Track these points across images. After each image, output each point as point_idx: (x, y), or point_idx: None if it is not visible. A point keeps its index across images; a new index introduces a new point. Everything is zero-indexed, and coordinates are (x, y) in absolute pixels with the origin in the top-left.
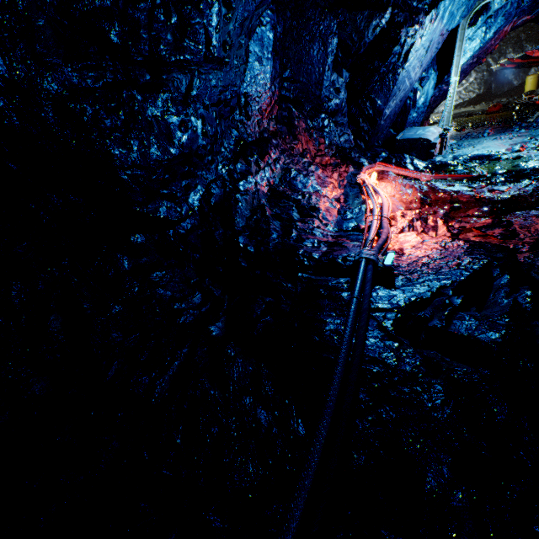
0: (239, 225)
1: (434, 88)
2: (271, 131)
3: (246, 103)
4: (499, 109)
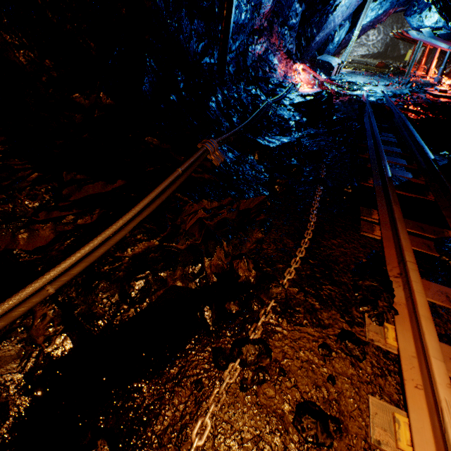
0: (248, 64)
1: (345, 33)
2: (264, 27)
3: (260, 8)
4: (383, 66)
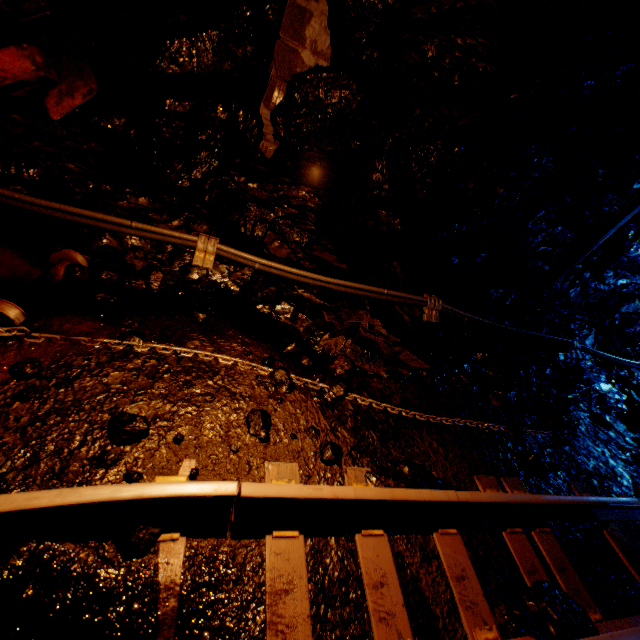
0: (621, 310)
1: None
2: None
3: None
4: None
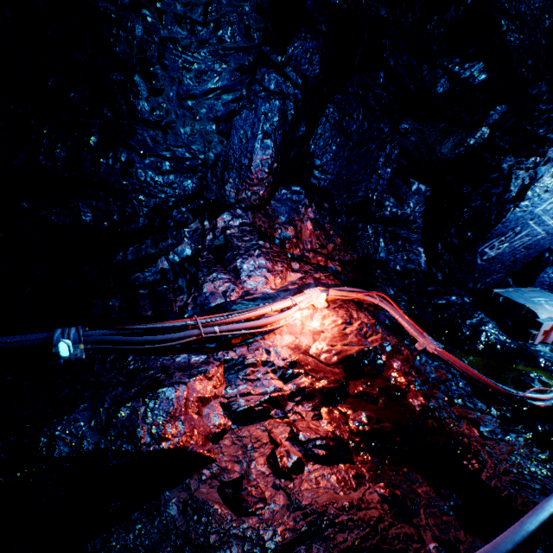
0: (120, 258)
1: None
2: (252, 204)
3: (223, 169)
4: None
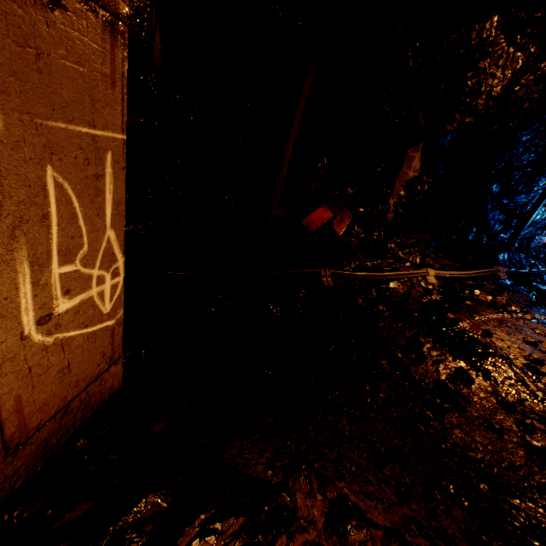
0: (530, 247)
1: None
2: None
3: None
4: None
